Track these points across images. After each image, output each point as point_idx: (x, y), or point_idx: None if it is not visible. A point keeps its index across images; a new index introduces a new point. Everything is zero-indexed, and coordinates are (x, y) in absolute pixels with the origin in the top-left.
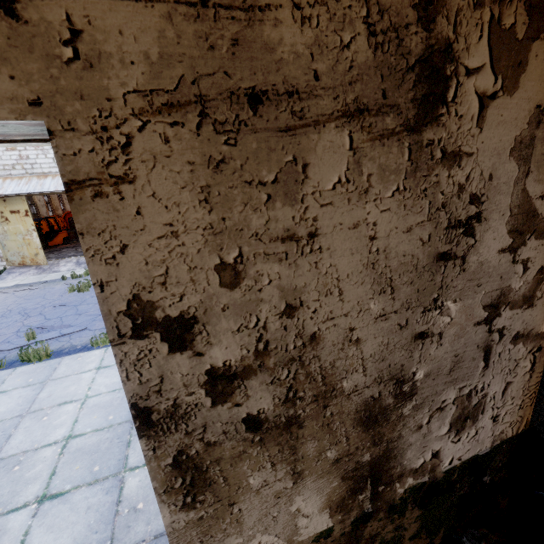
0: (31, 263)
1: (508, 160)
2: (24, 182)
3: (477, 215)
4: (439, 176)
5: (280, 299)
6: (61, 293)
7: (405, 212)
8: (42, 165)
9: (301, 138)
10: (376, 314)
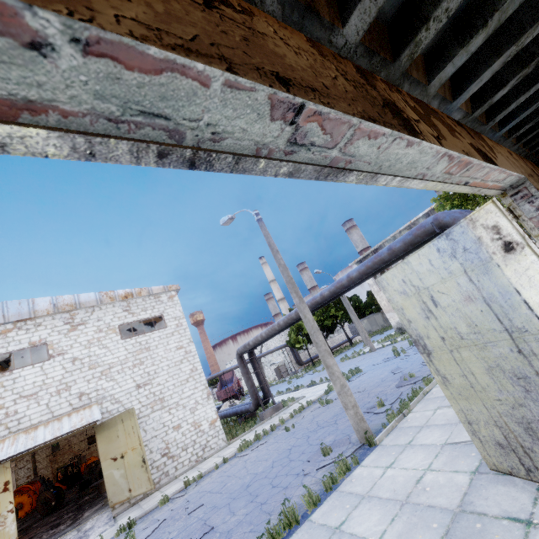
0: None
1: None
2: (8, 443)
3: None
4: None
5: None
6: None
7: None
8: (32, 416)
9: None
10: None
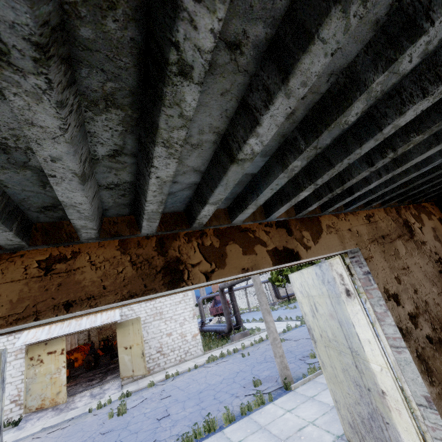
0: (49, 405)
1: (435, 241)
2: (66, 325)
3: (439, 258)
4: (423, 248)
5: (411, 288)
6: (98, 422)
7: (423, 259)
8: None
9: (393, 244)
10: (436, 293)
